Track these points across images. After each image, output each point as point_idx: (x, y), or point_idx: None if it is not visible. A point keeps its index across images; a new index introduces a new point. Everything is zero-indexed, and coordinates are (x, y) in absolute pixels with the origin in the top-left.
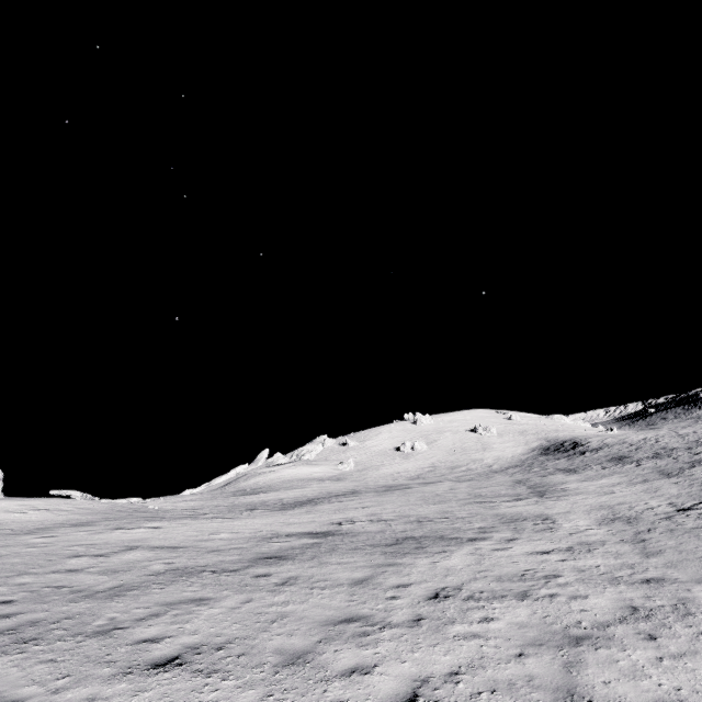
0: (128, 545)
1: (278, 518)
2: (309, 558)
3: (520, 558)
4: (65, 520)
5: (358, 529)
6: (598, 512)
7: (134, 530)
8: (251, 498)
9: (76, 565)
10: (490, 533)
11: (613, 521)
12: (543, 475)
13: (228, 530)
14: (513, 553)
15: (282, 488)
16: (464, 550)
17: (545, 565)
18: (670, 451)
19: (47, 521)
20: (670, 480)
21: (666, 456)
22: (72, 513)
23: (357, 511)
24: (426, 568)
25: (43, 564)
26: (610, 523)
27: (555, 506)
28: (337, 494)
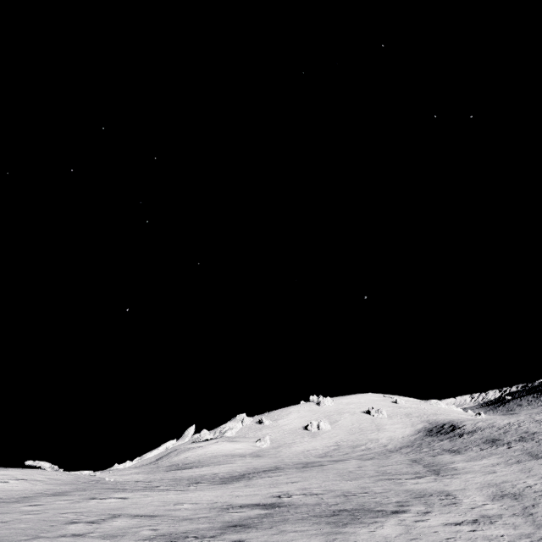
0: (111, 513)
1: (224, 490)
2: (269, 527)
3: (439, 528)
4: (42, 489)
5: (297, 501)
6: (488, 489)
7: (106, 500)
8: (188, 472)
9: (77, 530)
10: (407, 506)
11: (503, 497)
12: (433, 455)
13: (188, 501)
14: (432, 524)
15: (211, 463)
16: (391, 520)
17: (461, 534)
18: (532, 435)
19: (28, 490)
20: (538, 462)
21: (530, 440)
22: (46, 483)
23: (288, 485)
24: (367, 536)
25: (48, 529)
26: (500, 499)
27: (451, 483)
28: (263, 469)
